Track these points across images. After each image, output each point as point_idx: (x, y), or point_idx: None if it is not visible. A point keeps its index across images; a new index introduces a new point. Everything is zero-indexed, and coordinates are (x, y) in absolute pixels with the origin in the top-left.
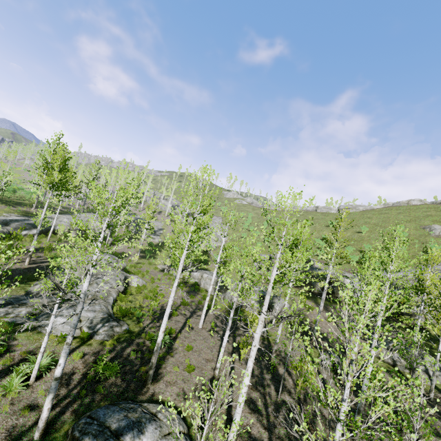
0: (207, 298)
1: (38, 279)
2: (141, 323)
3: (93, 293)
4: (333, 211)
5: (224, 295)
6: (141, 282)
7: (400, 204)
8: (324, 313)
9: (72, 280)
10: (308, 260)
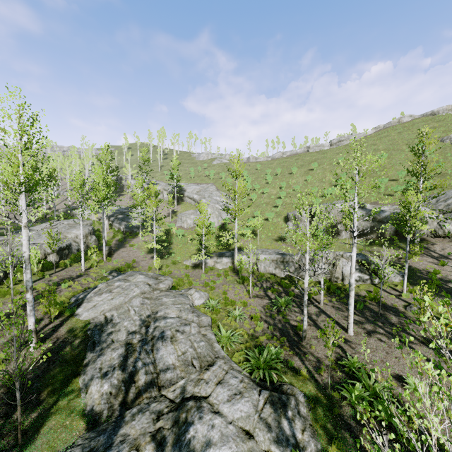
0: (351, 293)
1: (77, 370)
2: (300, 371)
3: (193, 353)
4: (327, 148)
5: (301, 274)
6: (203, 295)
7: (391, 124)
8: (424, 258)
9: (133, 342)
10: (361, 204)
